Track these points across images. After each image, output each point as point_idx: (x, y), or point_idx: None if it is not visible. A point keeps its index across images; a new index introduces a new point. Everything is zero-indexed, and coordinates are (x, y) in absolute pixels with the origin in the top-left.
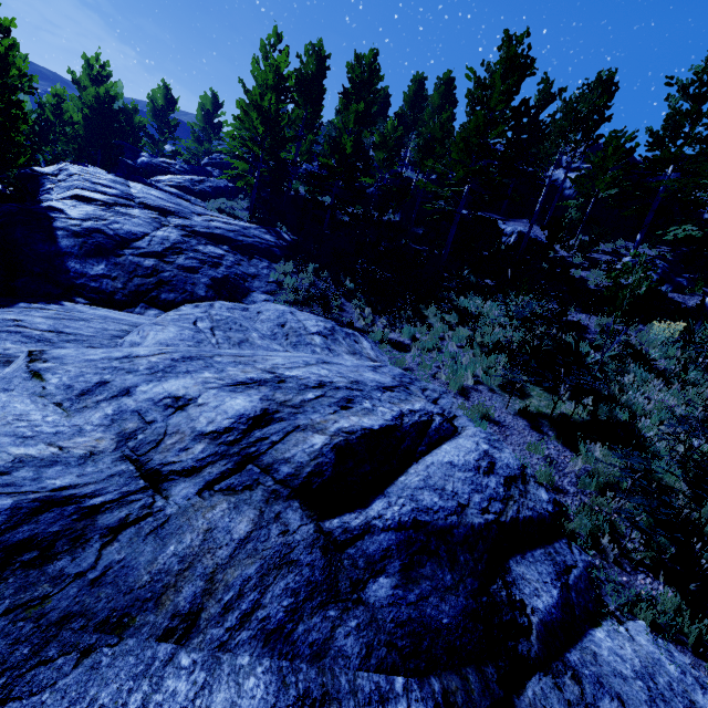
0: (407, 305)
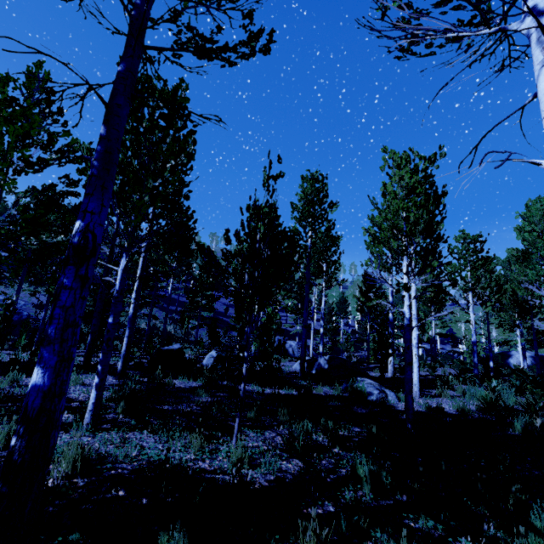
0: None
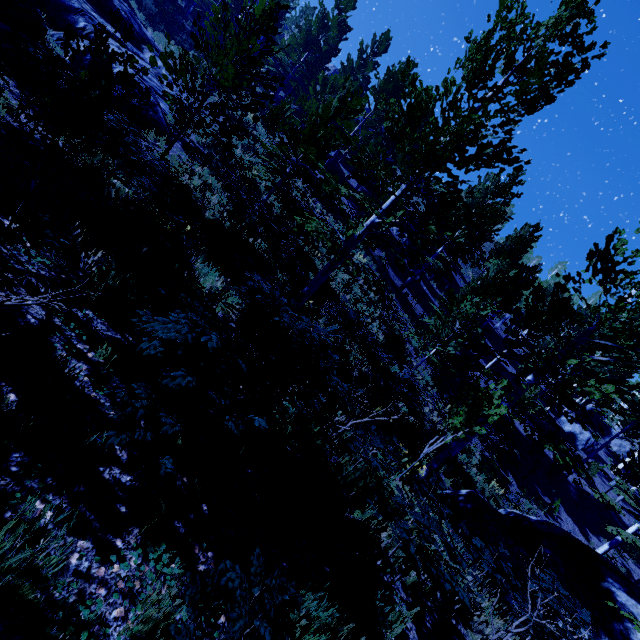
0: (163, 34)
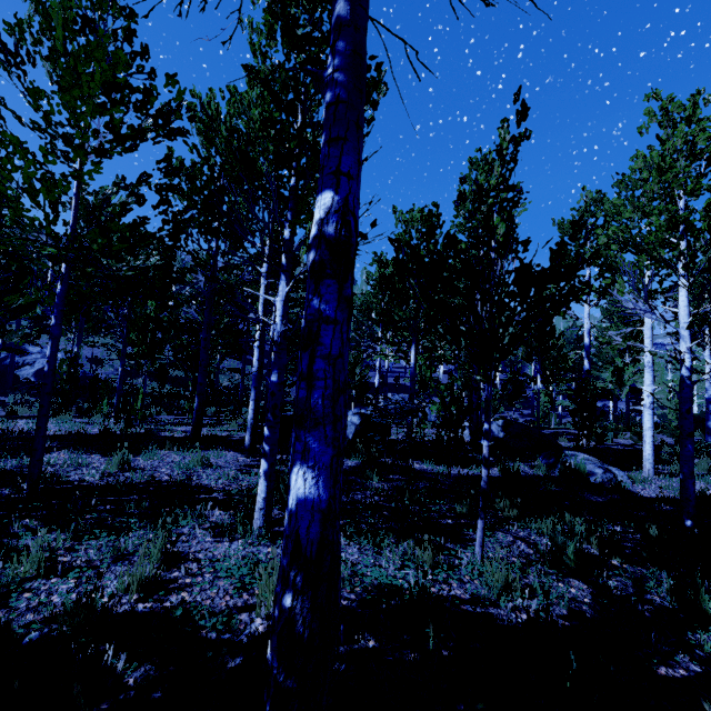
0: None
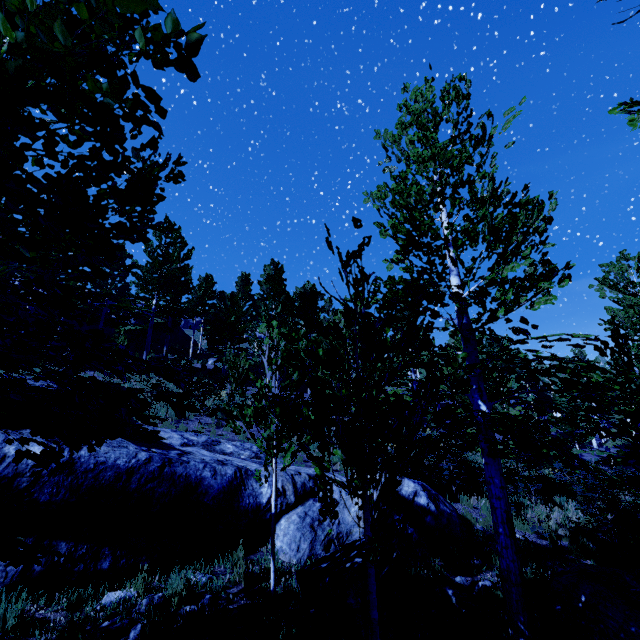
0: None
